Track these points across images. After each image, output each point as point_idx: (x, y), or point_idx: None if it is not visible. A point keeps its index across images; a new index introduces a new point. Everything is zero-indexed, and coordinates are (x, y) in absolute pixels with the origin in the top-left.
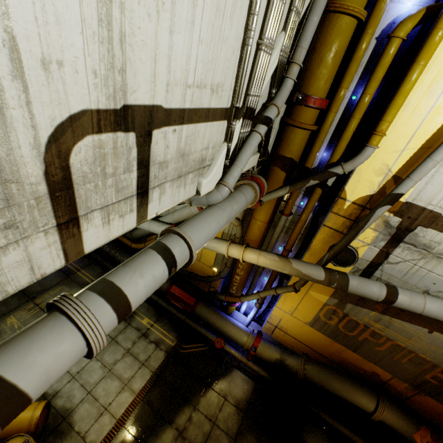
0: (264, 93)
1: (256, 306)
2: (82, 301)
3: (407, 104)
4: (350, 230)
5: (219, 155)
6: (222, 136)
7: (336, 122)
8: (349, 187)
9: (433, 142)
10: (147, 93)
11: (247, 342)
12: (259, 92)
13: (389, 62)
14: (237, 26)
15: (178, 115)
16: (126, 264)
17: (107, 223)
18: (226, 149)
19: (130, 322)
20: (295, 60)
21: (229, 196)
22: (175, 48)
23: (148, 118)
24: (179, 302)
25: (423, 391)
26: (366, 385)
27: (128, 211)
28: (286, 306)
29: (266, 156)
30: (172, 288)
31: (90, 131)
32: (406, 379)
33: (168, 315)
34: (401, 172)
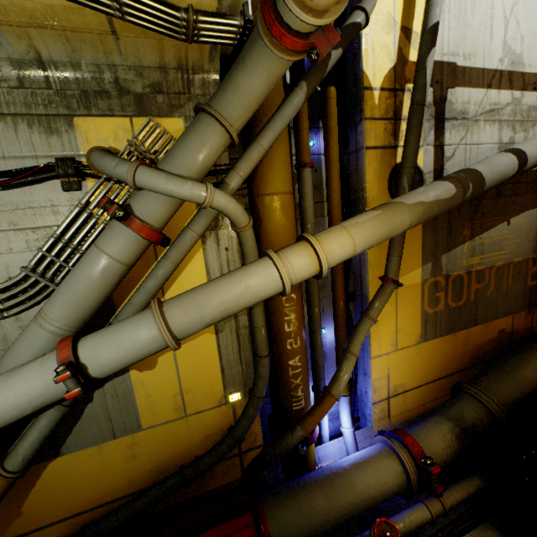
0: None
1: (344, 395)
2: None
3: None
4: (409, 119)
5: None
6: None
7: None
8: (367, 65)
9: None
10: None
11: (408, 465)
12: None
13: None
14: None
15: None
16: None
17: None
18: None
19: None
20: None
21: None
22: None
23: None
24: None
25: (534, 305)
26: (528, 343)
27: None
28: (384, 340)
29: None
30: None
31: None
32: (520, 306)
33: None
34: (405, 20)
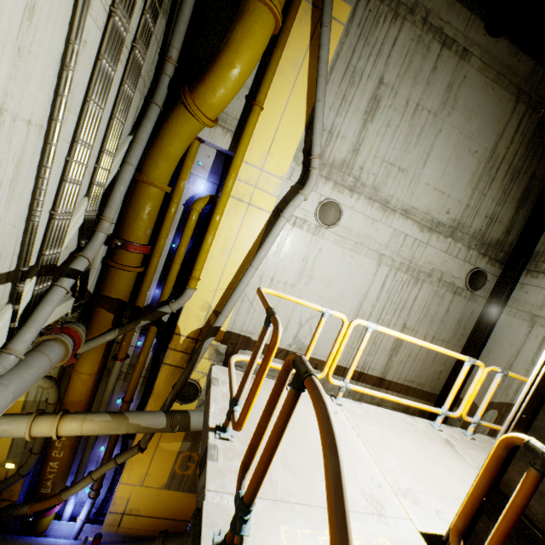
0: (71, 244)
1: (90, 496)
2: None
3: (212, 257)
4: (188, 364)
5: (0, 319)
6: (4, 298)
7: (162, 263)
8: (181, 322)
9: (234, 285)
10: None
11: None
12: (60, 249)
13: (194, 225)
14: (18, 207)
15: None
16: None
17: None
18: (12, 311)
19: None
20: (105, 217)
21: (20, 363)
22: None
23: None
24: None
25: None
26: None
27: None
28: (135, 475)
29: (88, 297)
30: None
31: None
32: None
33: None
34: (218, 307)
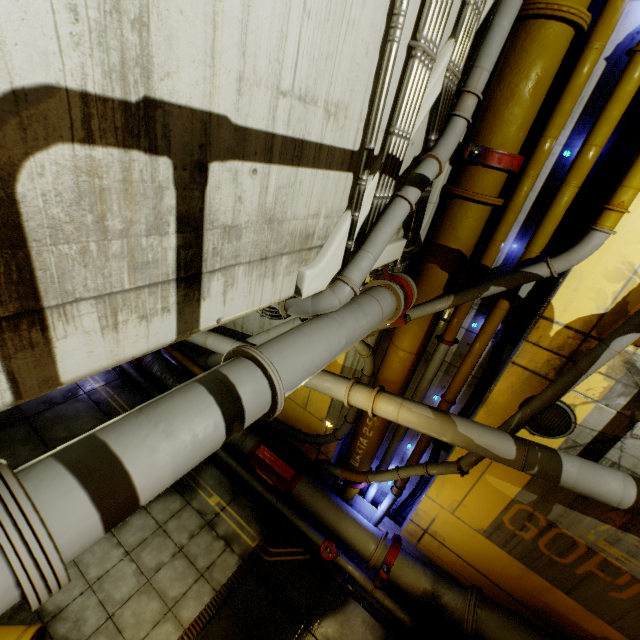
0: (416, 140)
1: (392, 491)
2: (28, 481)
3: None
4: (562, 373)
5: (338, 231)
6: (344, 198)
7: (534, 193)
8: (558, 299)
9: None
10: (198, 86)
11: (375, 555)
12: (410, 132)
13: (632, 93)
14: (375, 6)
15: (262, 143)
16: (144, 408)
17: (112, 327)
18: (350, 221)
19: (190, 501)
20: (469, 88)
21: (352, 303)
22: (256, 10)
23: (200, 135)
24: (269, 473)
25: None
26: None
27: (158, 309)
28: (444, 497)
29: (417, 247)
30: (260, 449)
31: (66, 134)
32: None
33: (250, 494)
34: None
